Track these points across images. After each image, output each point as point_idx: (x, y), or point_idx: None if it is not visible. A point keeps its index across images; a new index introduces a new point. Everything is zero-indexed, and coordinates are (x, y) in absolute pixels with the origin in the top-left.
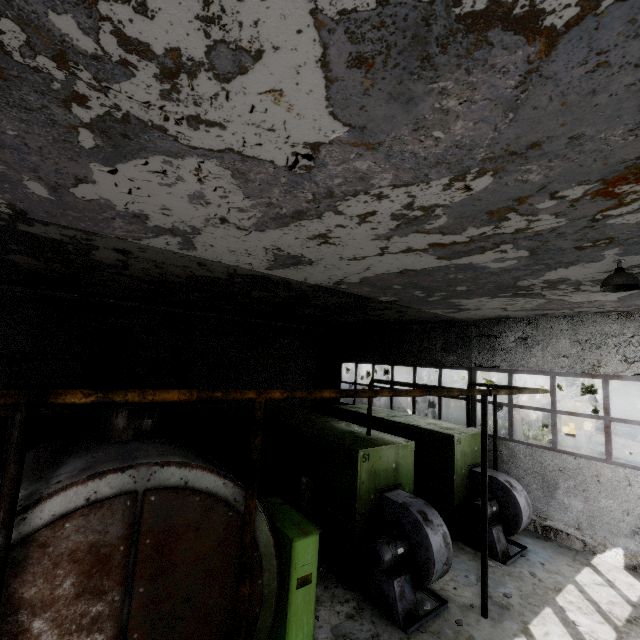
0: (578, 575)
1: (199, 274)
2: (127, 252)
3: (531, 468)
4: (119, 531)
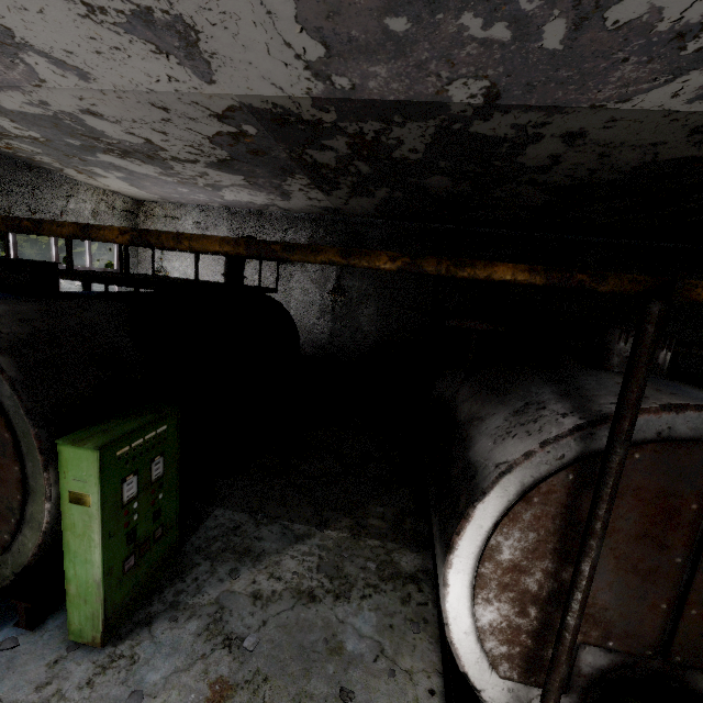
0: None
1: (665, 157)
2: (578, 136)
3: None
4: (693, 485)
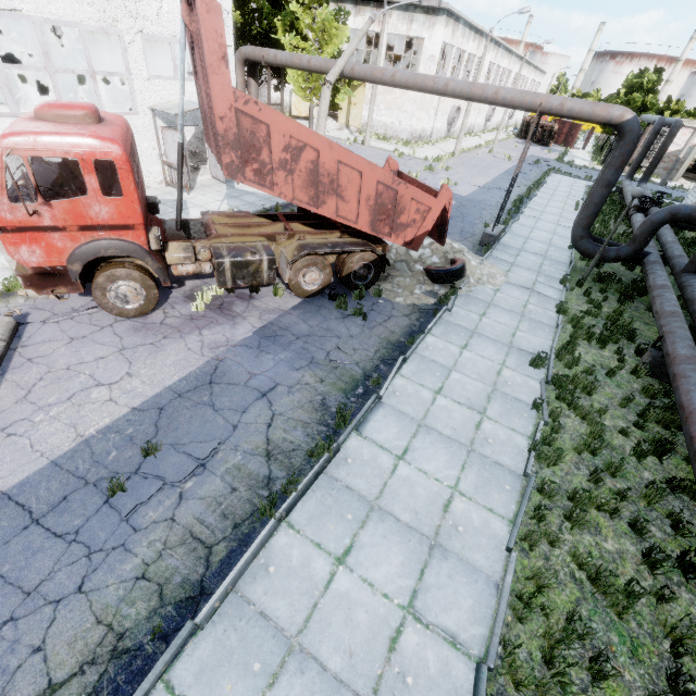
0: None
1: None
2: None
3: None
4: None
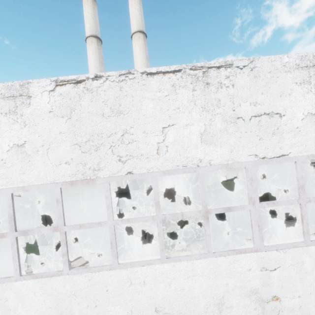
0: None
1: None
2: None
3: None
4: None
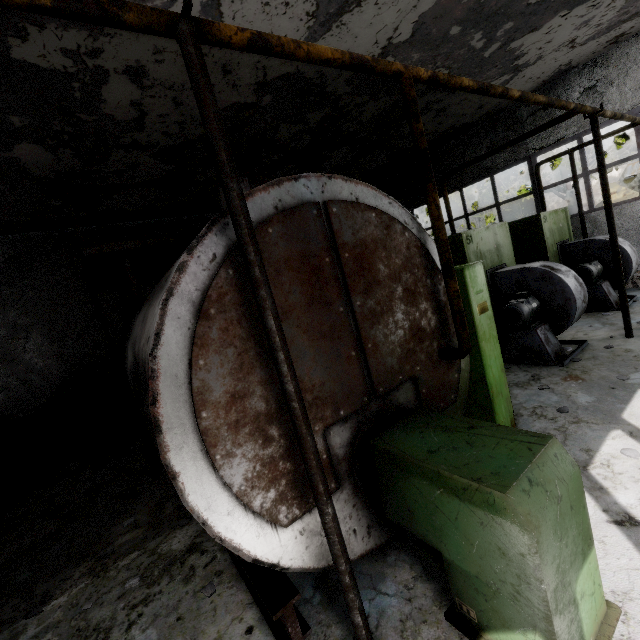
0: None
1: (222, 104)
2: (141, 73)
3: (621, 228)
4: (318, 243)
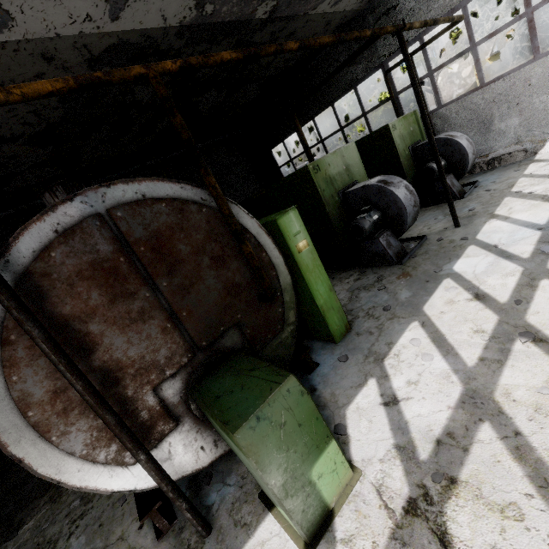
0: (525, 171)
1: None
2: None
3: (465, 120)
4: (109, 248)
